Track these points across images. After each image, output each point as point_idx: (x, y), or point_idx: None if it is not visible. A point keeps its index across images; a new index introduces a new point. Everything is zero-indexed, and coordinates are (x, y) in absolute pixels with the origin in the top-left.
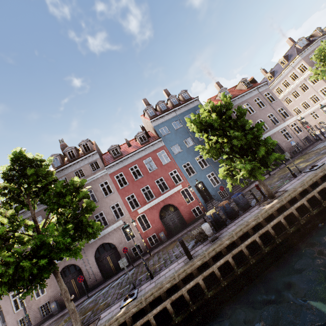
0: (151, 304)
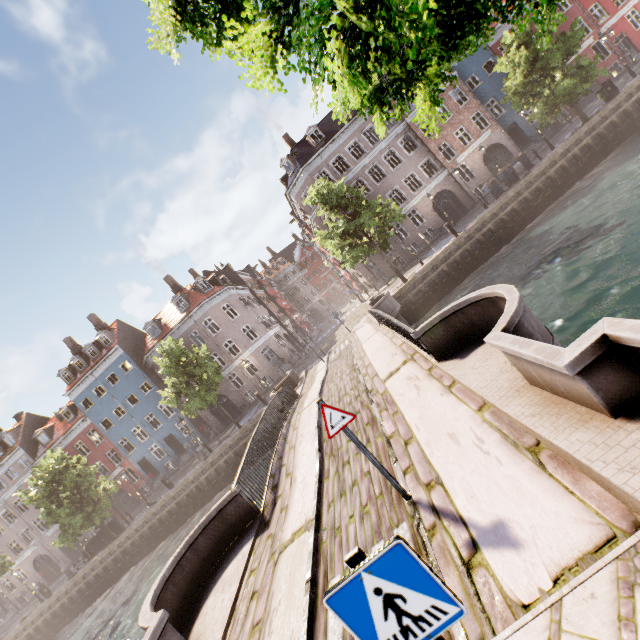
0: (26, 628)
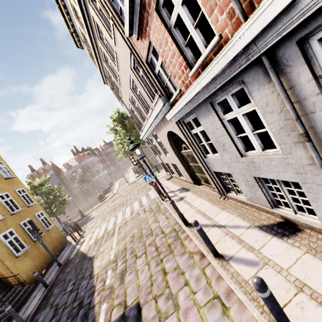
0: None
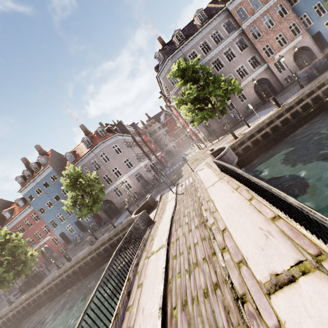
0: None
